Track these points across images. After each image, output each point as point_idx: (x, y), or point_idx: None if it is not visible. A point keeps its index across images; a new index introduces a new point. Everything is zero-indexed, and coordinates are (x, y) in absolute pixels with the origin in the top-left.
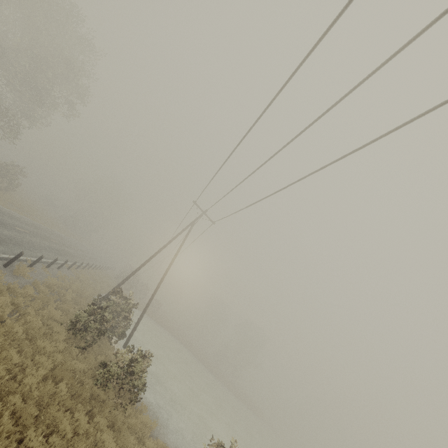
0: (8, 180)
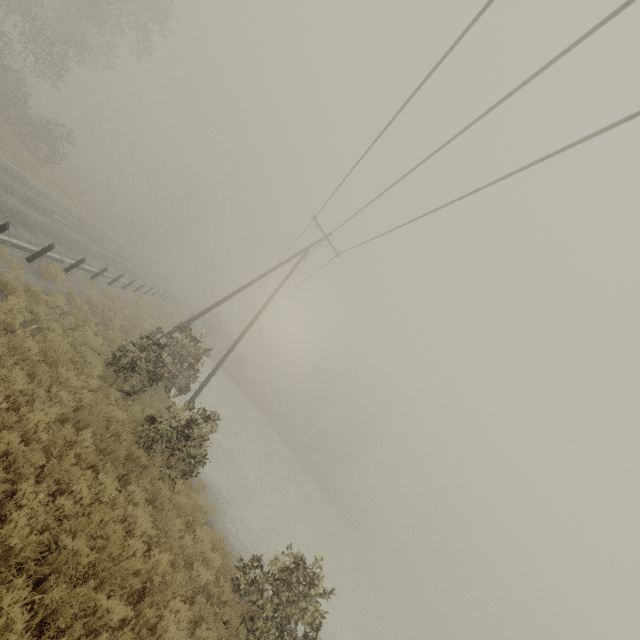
0: (49, 146)
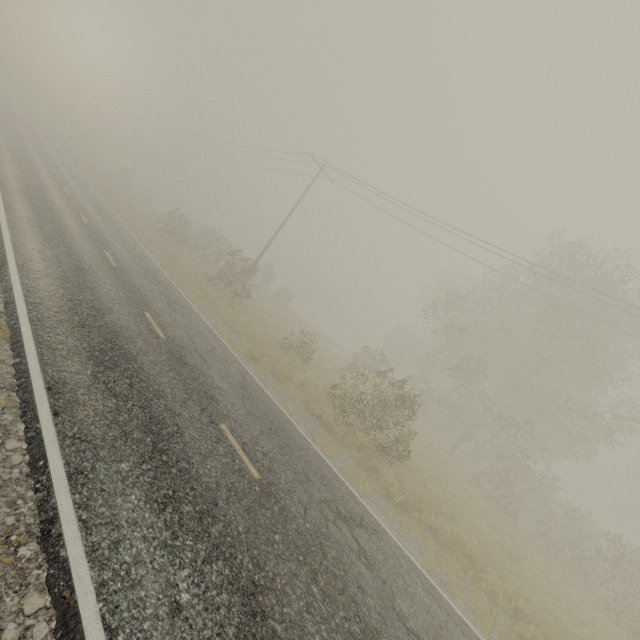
0: None
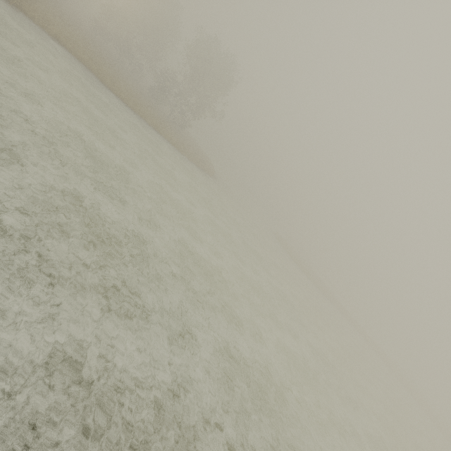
0: None
